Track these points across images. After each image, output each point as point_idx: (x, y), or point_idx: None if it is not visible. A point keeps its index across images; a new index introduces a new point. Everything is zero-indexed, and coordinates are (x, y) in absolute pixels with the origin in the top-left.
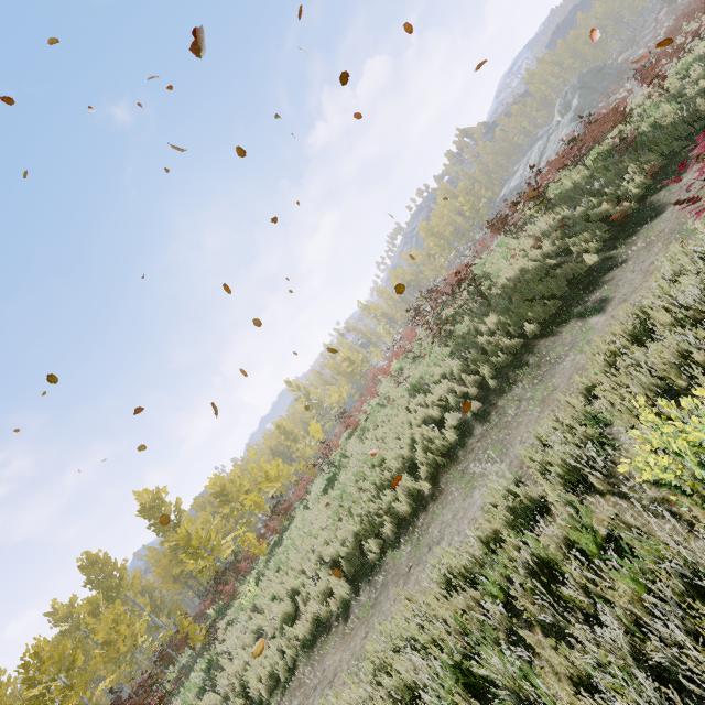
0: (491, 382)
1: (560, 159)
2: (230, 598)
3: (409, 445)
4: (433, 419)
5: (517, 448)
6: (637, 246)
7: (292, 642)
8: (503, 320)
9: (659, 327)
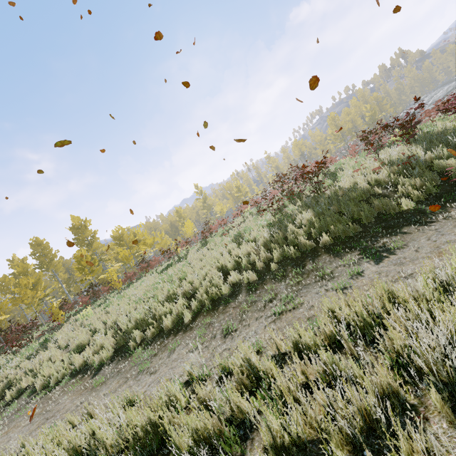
0: (273, 266)
1: (448, 101)
2: (94, 302)
3: (204, 277)
4: (228, 268)
5: (237, 341)
6: (451, 214)
7: (69, 365)
8: (314, 220)
9: (380, 346)
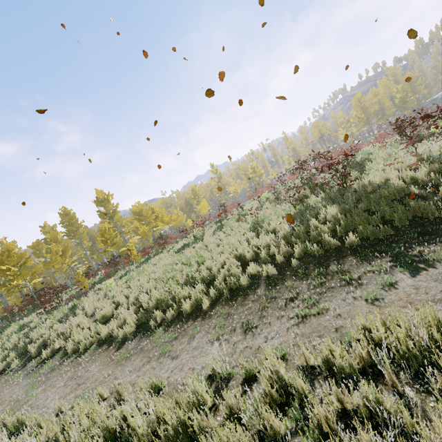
0: (294, 262)
1: None
2: (115, 272)
3: (222, 264)
4: (246, 257)
5: (259, 340)
6: None
7: (96, 334)
8: (340, 217)
9: (435, 391)
